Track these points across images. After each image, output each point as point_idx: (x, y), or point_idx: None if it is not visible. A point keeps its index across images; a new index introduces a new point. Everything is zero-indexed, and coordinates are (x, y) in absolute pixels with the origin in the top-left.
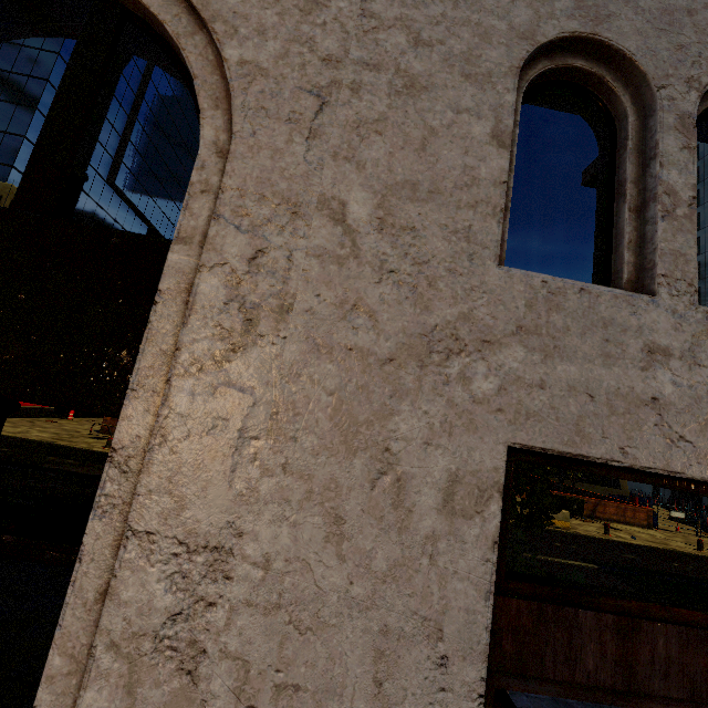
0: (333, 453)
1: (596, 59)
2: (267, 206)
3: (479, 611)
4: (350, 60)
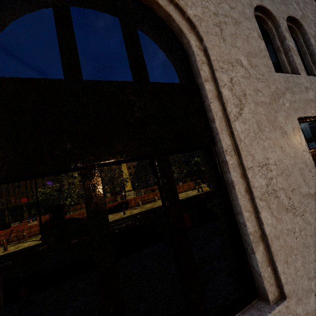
0: (272, 131)
1: (261, 12)
2: (225, 64)
3: (309, 157)
4: (219, 14)
